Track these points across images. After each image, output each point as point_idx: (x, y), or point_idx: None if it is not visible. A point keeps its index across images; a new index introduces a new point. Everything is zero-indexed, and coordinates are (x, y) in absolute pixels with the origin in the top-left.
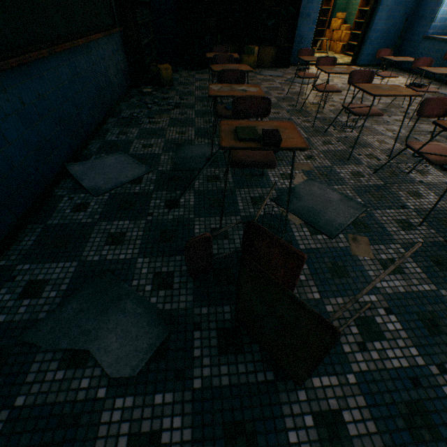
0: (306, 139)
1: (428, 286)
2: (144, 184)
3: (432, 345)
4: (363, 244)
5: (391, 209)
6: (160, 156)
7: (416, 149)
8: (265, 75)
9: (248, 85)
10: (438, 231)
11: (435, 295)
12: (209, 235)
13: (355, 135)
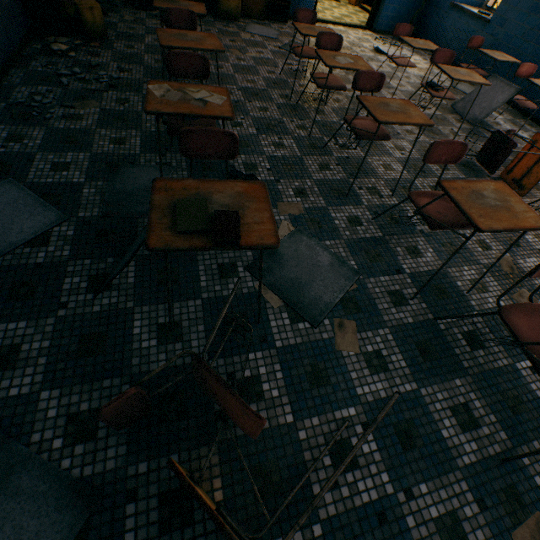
0: (300, 159)
1: (410, 385)
2: (54, 246)
3: (404, 464)
4: (350, 332)
5: (386, 276)
6: (82, 187)
7: (419, 204)
8: (252, 34)
9: (211, 88)
10: (430, 305)
11: (415, 396)
12: (135, 391)
13: (359, 154)
